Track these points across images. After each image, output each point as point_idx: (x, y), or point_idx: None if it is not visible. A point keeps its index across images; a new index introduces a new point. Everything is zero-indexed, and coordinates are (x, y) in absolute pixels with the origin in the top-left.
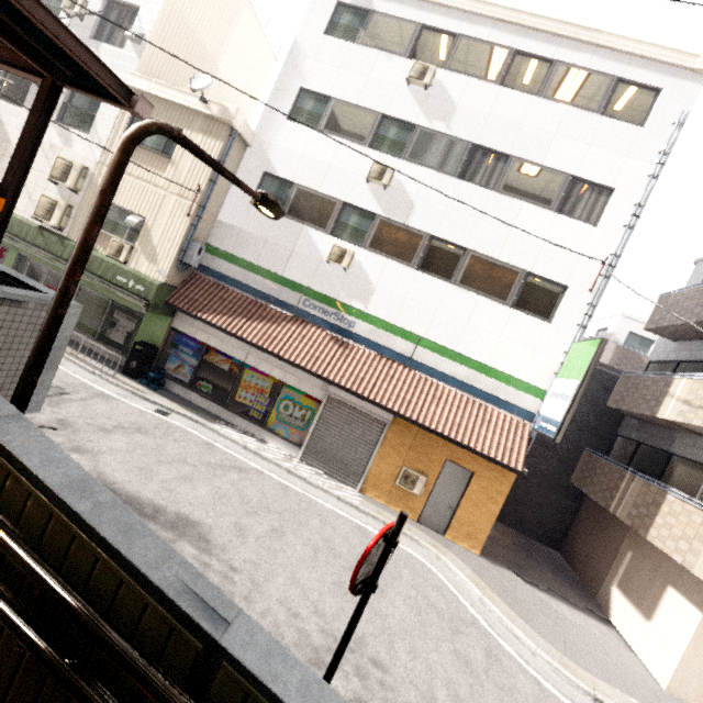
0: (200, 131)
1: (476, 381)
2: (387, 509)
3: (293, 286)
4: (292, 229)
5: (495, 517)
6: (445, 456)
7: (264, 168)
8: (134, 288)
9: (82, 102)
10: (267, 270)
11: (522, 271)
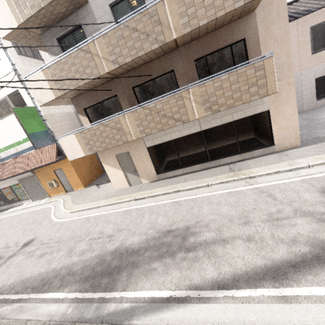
0: None
1: None
2: (57, 196)
3: None
4: None
5: (77, 175)
6: (52, 170)
7: None
8: None
9: None
10: None
11: (5, 97)
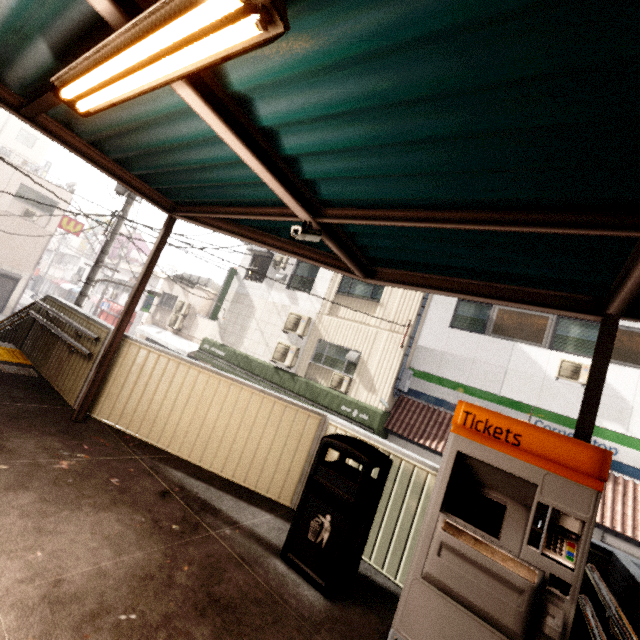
0: None
1: None
2: None
3: (516, 405)
4: (501, 346)
5: None
6: None
7: None
8: (358, 417)
9: (303, 272)
10: (480, 390)
11: None
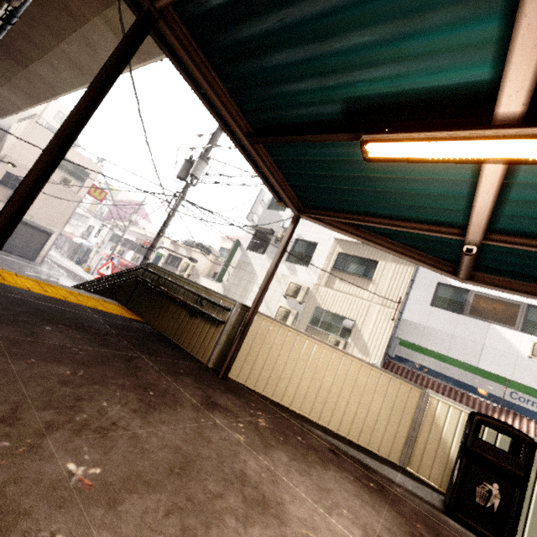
0: (393, 261)
1: None
2: None
3: (493, 377)
4: (478, 326)
5: None
6: None
7: (437, 280)
8: None
9: (301, 249)
10: (460, 361)
11: None
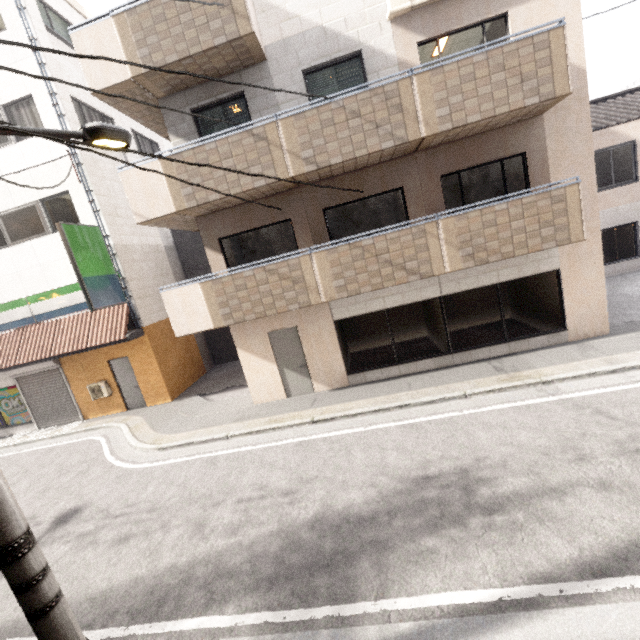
0: None
1: (77, 299)
2: (103, 417)
3: None
4: None
5: (160, 372)
6: (105, 360)
7: None
8: None
9: None
10: None
11: (35, 203)
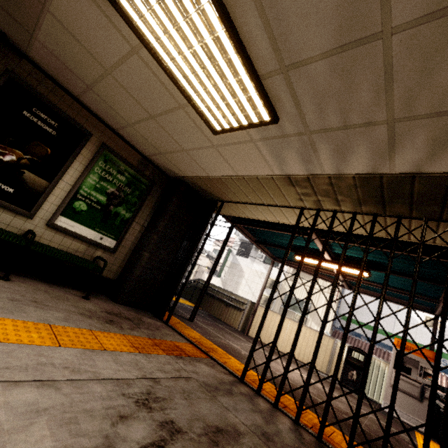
0: None
1: None
2: None
3: None
4: (391, 306)
5: None
6: None
7: None
8: None
9: None
10: (381, 330)
11: None
